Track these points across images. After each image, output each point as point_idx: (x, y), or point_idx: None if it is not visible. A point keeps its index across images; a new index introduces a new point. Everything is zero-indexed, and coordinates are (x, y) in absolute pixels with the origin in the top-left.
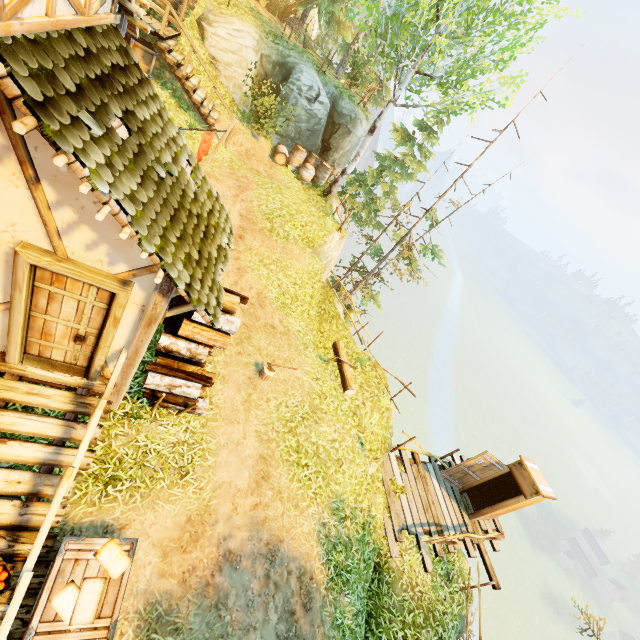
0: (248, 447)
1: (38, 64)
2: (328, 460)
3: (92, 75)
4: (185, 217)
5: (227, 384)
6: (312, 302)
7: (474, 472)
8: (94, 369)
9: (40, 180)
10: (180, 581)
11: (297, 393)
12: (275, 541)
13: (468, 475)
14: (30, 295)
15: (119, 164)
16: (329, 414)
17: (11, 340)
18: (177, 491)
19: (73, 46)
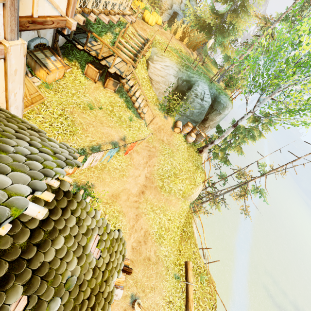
0: None
1: None
2: None
3: None
4: None
5: None
6: (178, 231)
7: None
8: None
9: None
10: None
11: None
12: None
13: None
14: None
15: None
16: None
17: None
18: None
19: None
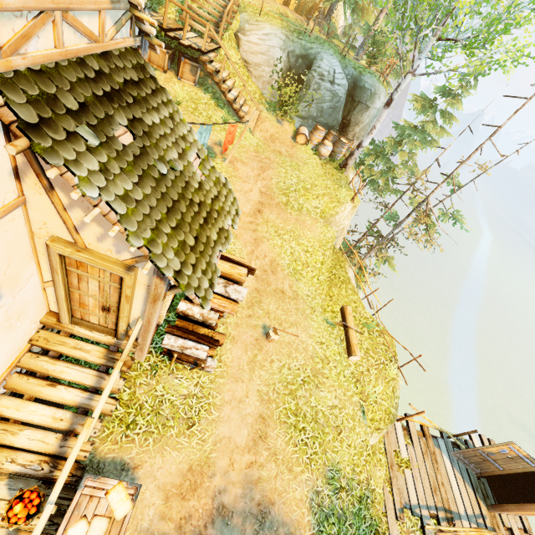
0: (249, 405)
1: (39, 91)
2: (326, 426)
3: (100, 92)
4: (185, 207)
5: (236, 344)
6: (322, 268)
7: (495, 460)
8: (120, 332)
9: (54, 188)
10: (177, 526)
11: (300, 356)
12: (266, 502)
13: (487, 462)
14: (66, 276)
15: (115, 168)
16: (331, 379)
17: (60, 307)
18: (183, 440)
19: (83, 70)
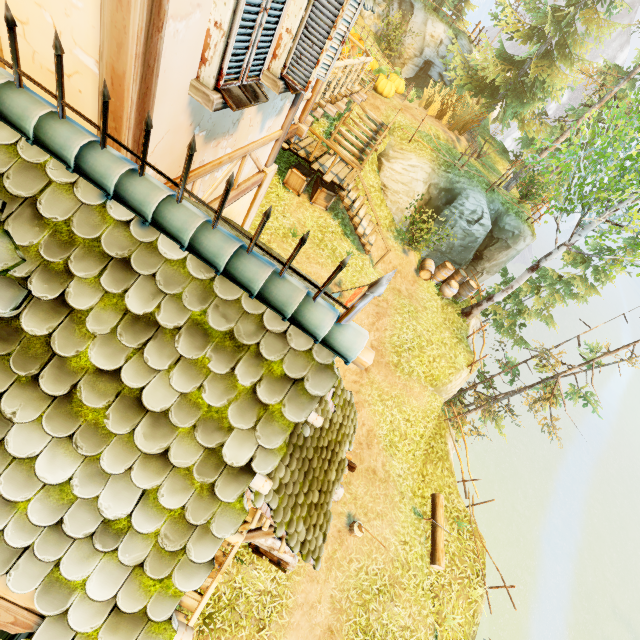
0: (320, 613)
1: None
2: None
3: None
4: (316, 460)
5: None
6: (421, 442)
7: None
8: None
9: None
10: None
11: (380, 557)
12: None
13: None
14: None
15: None
16: (408, 591)
17: None
18: None
19: None
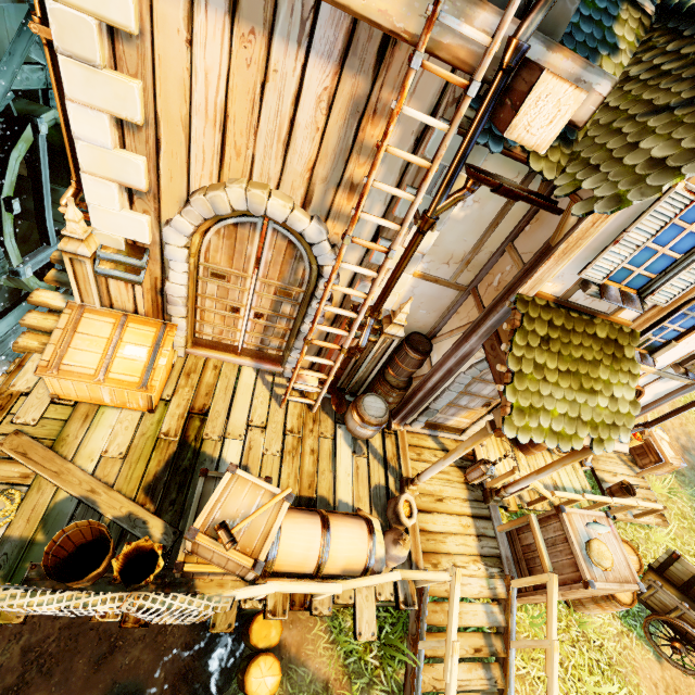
0: None
1: None
2: None
3: None
4: None
5: None
6: None
7: None
8: None
9: None
10: None
11: None
12: None
13: None
14: None
15: None
16: None
17: None
18: None
19: None
